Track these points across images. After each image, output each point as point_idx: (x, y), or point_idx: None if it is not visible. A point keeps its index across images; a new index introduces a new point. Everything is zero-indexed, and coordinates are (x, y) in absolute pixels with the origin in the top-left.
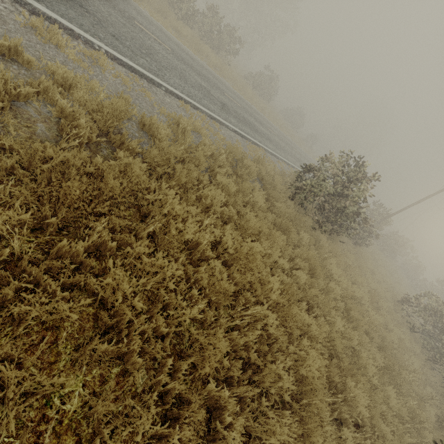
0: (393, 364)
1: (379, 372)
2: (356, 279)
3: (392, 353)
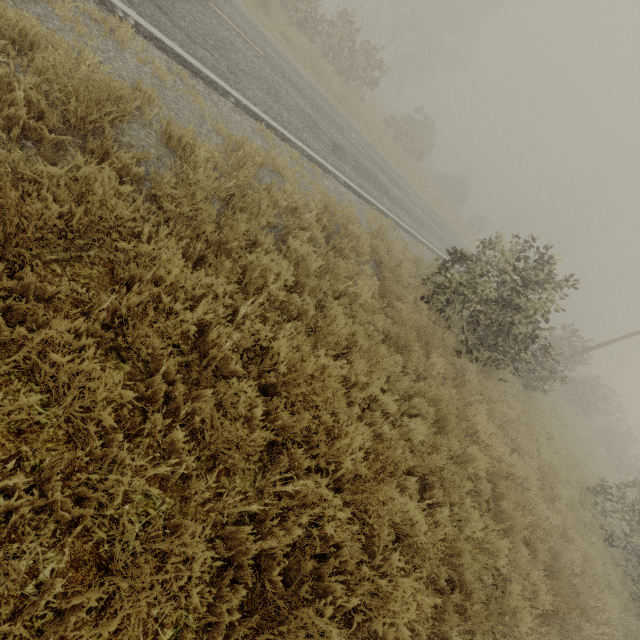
0: (569, 607)
1: (540, 623)
2: (519, 444)
3: (569, 582)
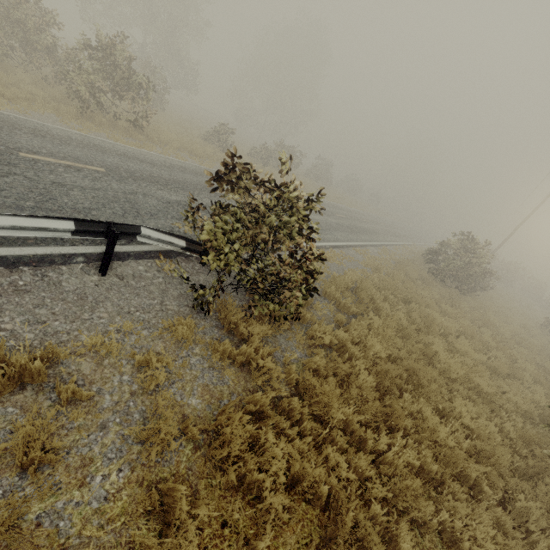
0: None
1: None
2: (506, 320)
3: None
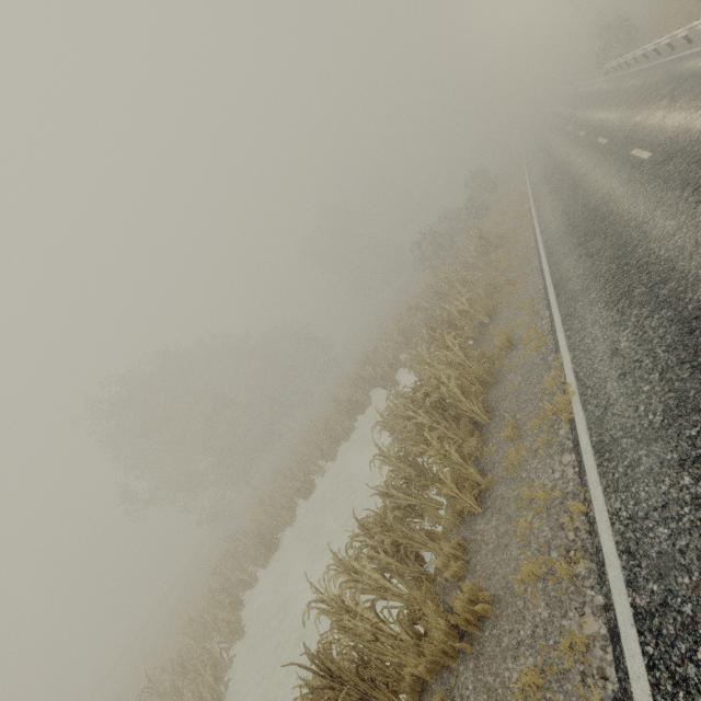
0: None
1: None
2: None
3: None
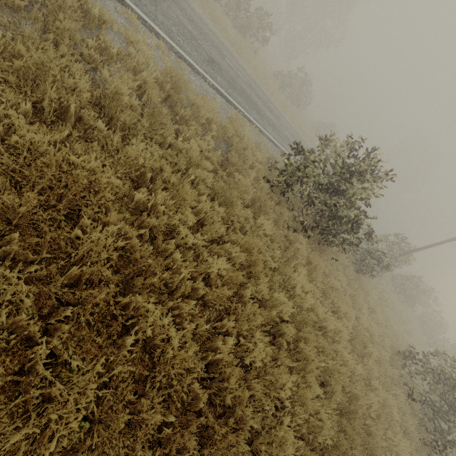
0: (354, 444)
1: None
2: (339, 307)
3: (366, 423)
